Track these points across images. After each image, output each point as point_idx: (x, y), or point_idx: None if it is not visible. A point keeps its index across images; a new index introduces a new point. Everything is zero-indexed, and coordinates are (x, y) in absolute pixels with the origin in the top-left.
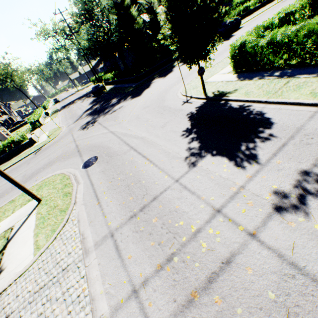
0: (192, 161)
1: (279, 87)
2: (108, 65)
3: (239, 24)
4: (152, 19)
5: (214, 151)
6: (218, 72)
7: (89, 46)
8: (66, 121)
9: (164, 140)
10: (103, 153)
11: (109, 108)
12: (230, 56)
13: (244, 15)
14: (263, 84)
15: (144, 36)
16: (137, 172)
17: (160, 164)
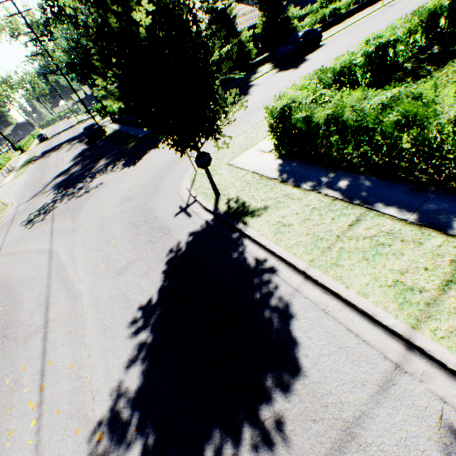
0: (99, 453)
1: (338, 232)
2: None
3: (319, 39)
4: None
5: (153, 432)
6: (257, 143)
7: (69, 62)
8: (24, 191)
9: (99, 325)
10: (3, 318)
11: (85, 180)
12: (268, 127)
13: (331, 23)
14: (312, 209)
15: None
16: (0, 435)
17: (47, 425)
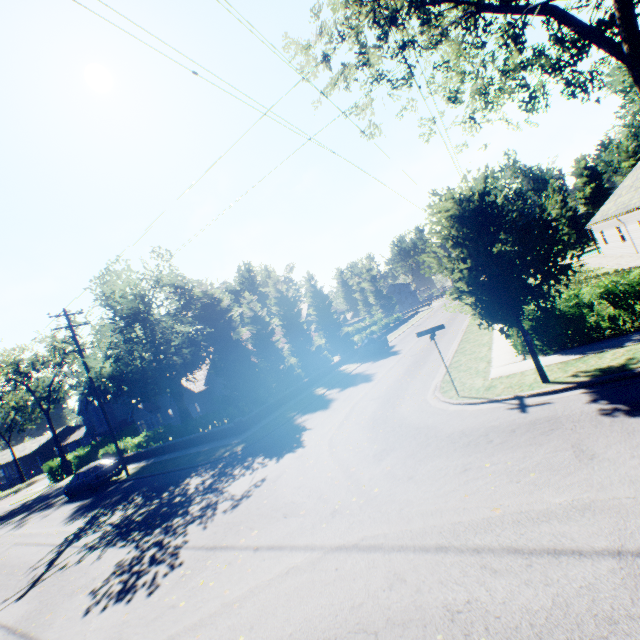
0: None
1: None
2: (102, 430)
3: (387, 341)
4: (260, 331)
5: None
6: (489, 365)
7: (112, 373)
8: None
9: None
10: None
11: (198, 499)
12: (528, 328)
13: None
14: None
15: (250, 351)
16: None
17: None
